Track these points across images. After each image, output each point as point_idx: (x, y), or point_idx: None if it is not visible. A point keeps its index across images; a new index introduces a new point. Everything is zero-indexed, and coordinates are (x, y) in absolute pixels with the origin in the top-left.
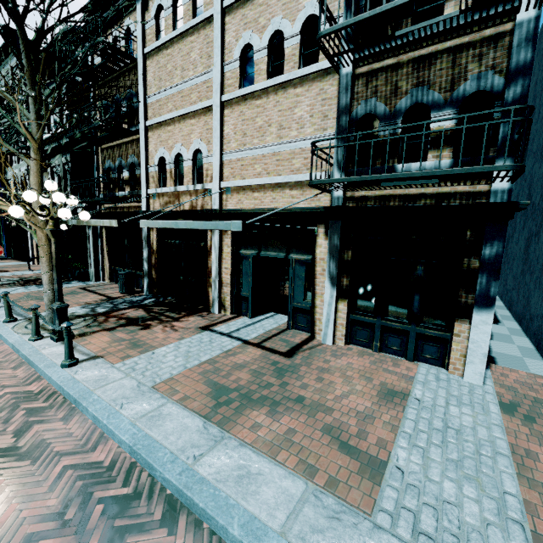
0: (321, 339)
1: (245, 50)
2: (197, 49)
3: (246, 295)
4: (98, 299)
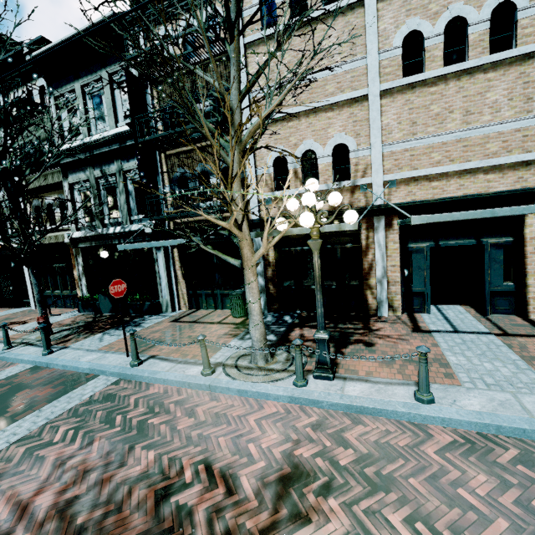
0: None
1: (405, 37)
2: (333, 37)
3: (421, 290)
4: (228, 327)
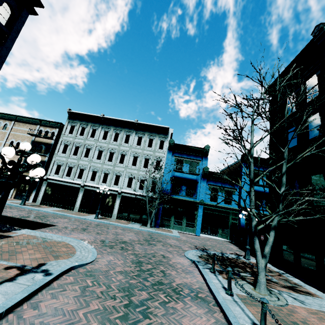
0: (8, 197)
1: (12, 141)
2: (1, 135)
3: None
4: None
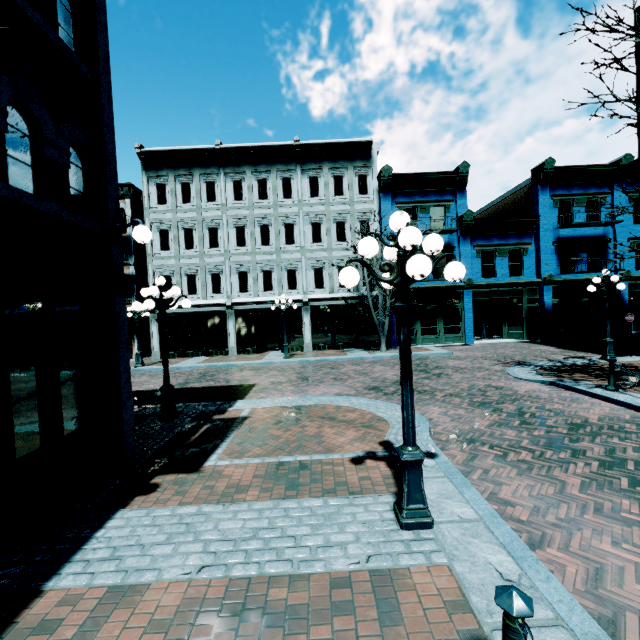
0: None
1: None
2: None
3: None
4: None
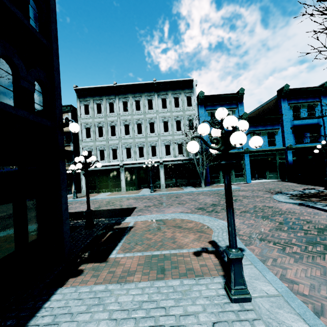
0: None
1: None
2: None
3: None
4: None
